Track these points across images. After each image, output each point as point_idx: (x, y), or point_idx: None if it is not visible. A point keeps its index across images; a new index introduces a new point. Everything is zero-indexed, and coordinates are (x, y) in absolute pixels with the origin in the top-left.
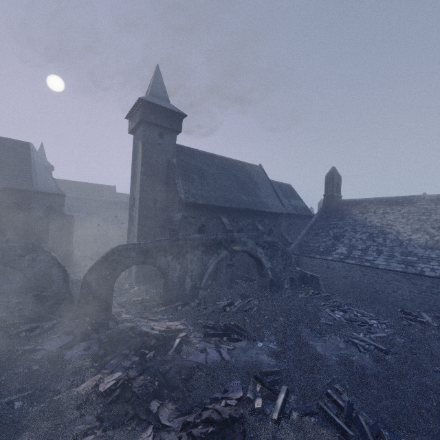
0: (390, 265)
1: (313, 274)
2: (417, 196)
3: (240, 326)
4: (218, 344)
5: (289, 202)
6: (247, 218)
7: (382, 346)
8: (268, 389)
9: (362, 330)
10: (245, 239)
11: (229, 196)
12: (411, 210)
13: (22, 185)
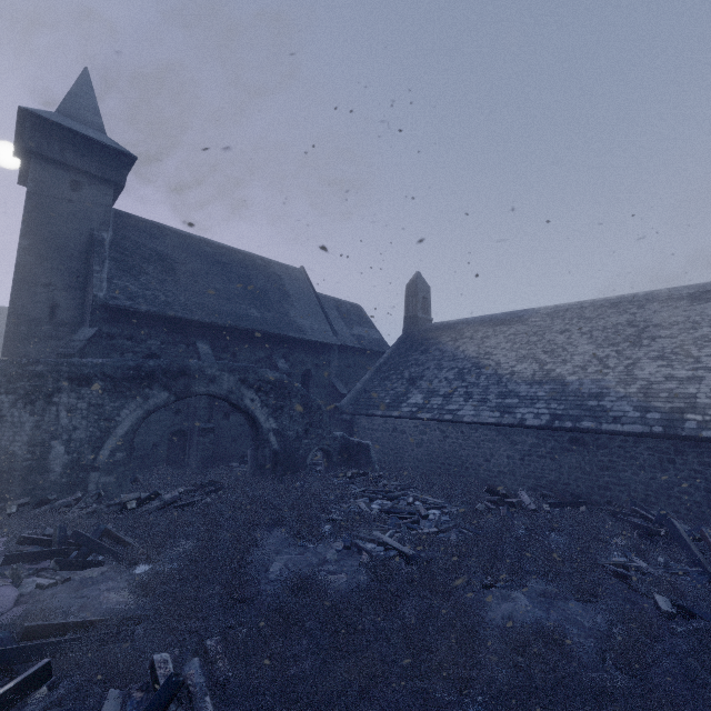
0: (479, 415)
1: (361, 441)
2: (530, 309)
3: (118, 534)
4: (20, 577)
5: (351, 329)
6: (258, 348)
7: (413, 549)
8: (8, 674)
9: (398, 526)
10: (216, 372)
11: (220, 307)
12: (520, 330)
13: None
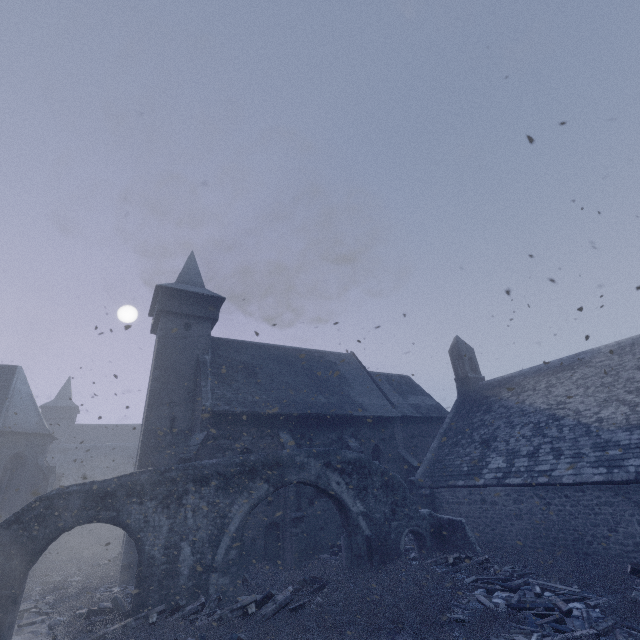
0: (580, 474)
1: (452, 518)
2: (589, 350)
3: None
4: None
5: (406, 400)
6: (329, 430)
7: None
8: None
9: (541, 626)
10: (303, 459)
11: (293, 399)
12: (587, 373)
13: None
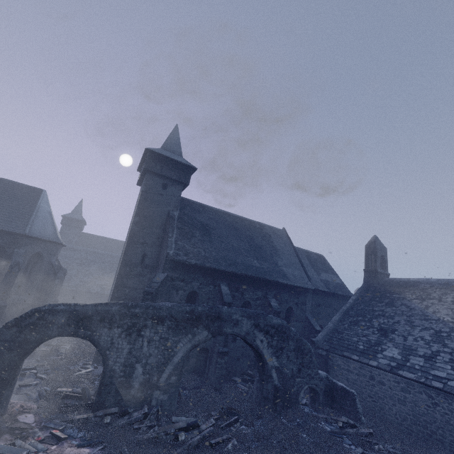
0: None
1: (345, 387)
2: None
3: None
4: None
5: (319, 275)
6: (258, 289)
7: None
8: None
9: None
10: (238, 317)
11: (235, 259)
12: None
13: (14, 228)
